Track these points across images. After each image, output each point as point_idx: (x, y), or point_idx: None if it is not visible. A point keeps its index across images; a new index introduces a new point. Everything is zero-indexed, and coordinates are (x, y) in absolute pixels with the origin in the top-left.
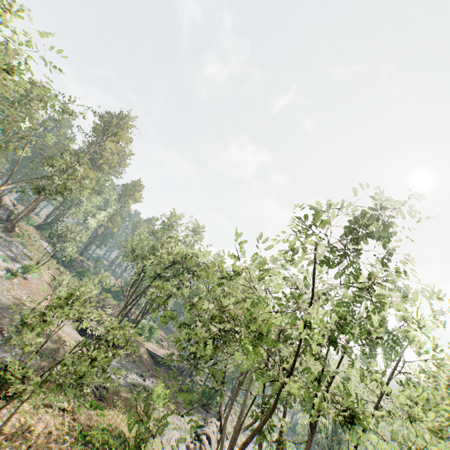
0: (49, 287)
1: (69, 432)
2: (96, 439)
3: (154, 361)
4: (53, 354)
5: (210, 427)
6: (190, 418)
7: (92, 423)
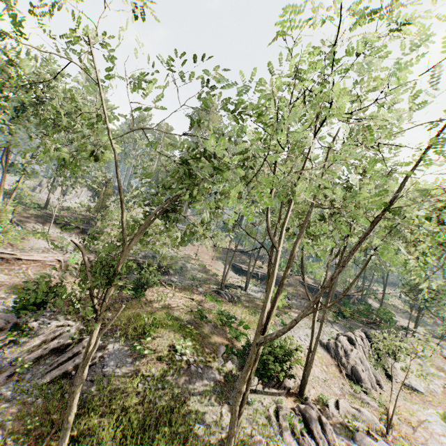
0: (211, 248)
1: (193, 309)
2: (213, 316)
3: (309, 290)
4: (206, 280)
5: (355, 332)
6: (337, 327)
7: (214, 309)
